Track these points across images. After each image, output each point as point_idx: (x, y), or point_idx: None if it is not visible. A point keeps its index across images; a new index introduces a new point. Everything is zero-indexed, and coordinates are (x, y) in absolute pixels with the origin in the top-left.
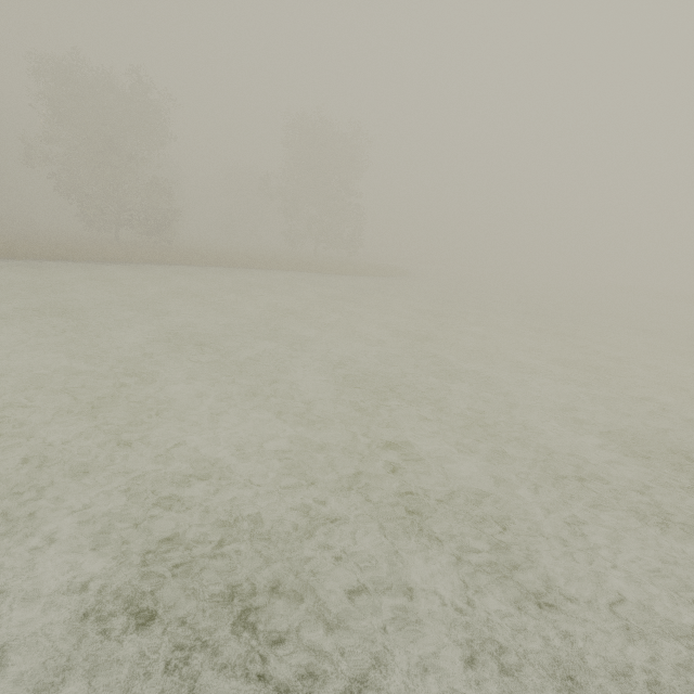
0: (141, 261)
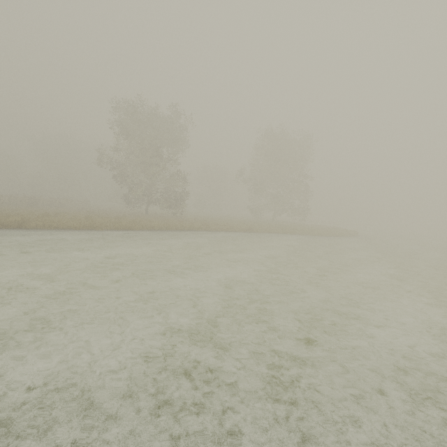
0: (177, 229)
